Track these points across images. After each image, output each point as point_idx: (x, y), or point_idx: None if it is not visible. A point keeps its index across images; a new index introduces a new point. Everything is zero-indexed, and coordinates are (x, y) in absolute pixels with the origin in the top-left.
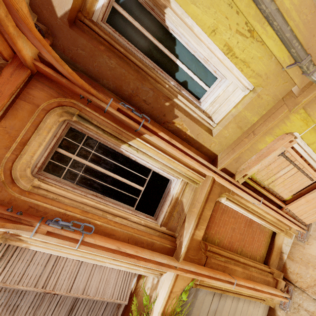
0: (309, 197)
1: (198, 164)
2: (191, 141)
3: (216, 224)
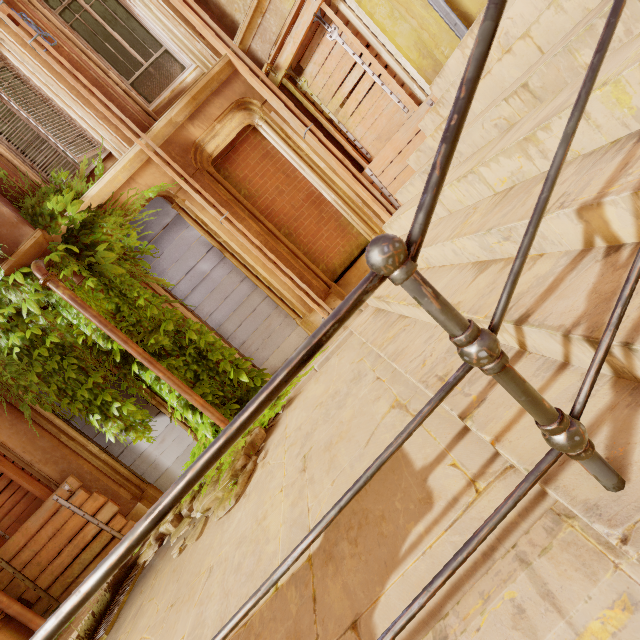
0: (397, 141)
1: (202, 23)
2: (211, 4)
3: (248, 167)
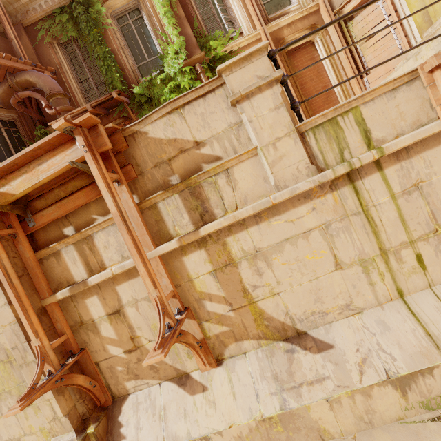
0: (390, 65)
1: None
2: None
3: (301, 61)
